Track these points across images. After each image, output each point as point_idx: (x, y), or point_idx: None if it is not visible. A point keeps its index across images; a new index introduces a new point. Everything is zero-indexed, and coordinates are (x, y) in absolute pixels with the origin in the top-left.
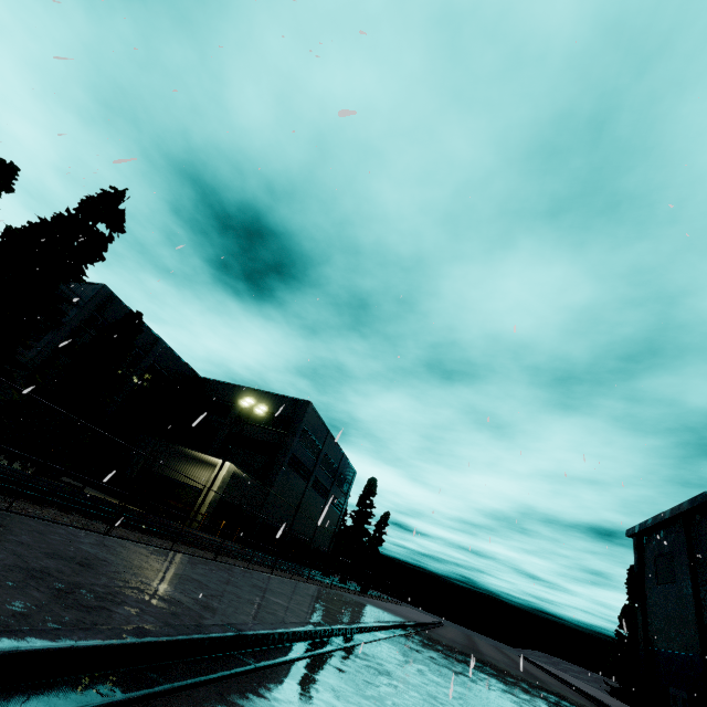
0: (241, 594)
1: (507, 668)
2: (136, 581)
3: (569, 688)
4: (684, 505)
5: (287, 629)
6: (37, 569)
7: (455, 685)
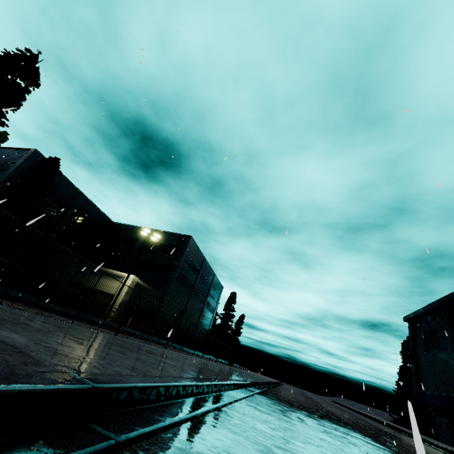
0: (128, 353)
1: (337, 410)
2: None
3: (374, 421)
4: (447, 297)
5: (176, 382)
6: None
7: (331, 429)
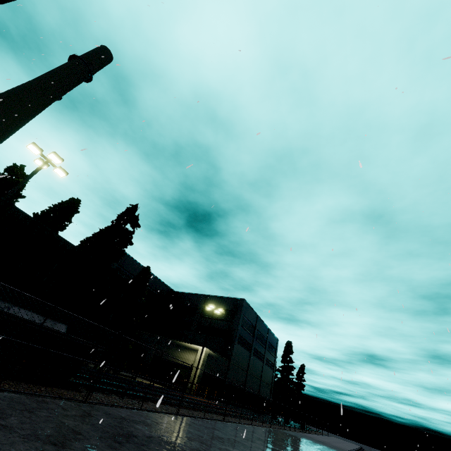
0: (261, 448)
1: None
2: (225, 449)
3: None
4: None
5: None
6: (197, 450)
7: None
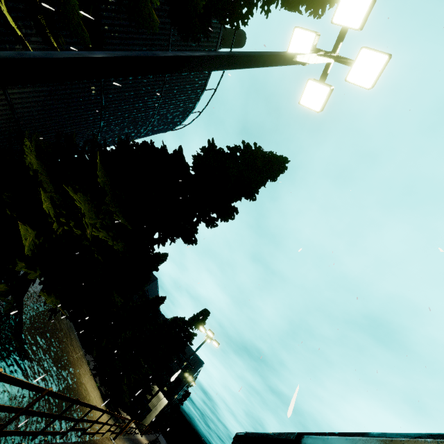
0: None
1: None
2: None
3: None
4: None
5: None
6: None
7: None
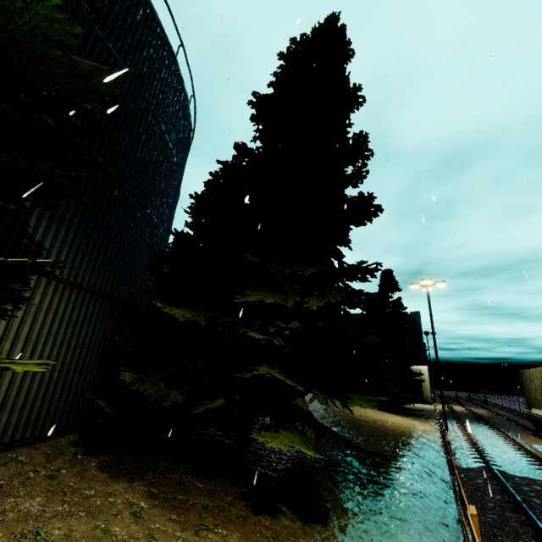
0: None
1: None
2: None
3: None
4: None
5: None
6: None
7: None
